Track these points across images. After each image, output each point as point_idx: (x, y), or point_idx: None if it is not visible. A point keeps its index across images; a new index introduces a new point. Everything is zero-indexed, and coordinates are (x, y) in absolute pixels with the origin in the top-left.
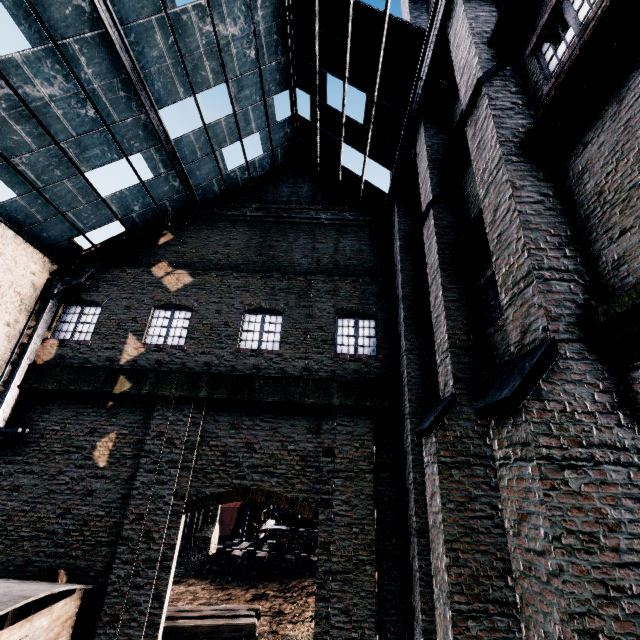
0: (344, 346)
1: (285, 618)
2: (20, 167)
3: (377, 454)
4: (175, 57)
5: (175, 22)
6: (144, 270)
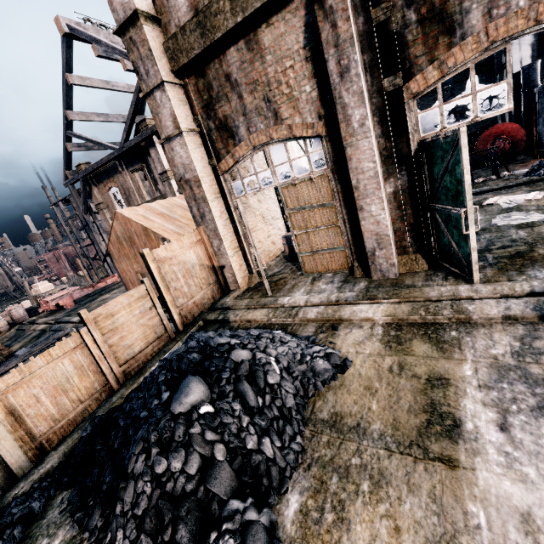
0: None
1: None
2: None
3: None
4: None
5: None
6: None
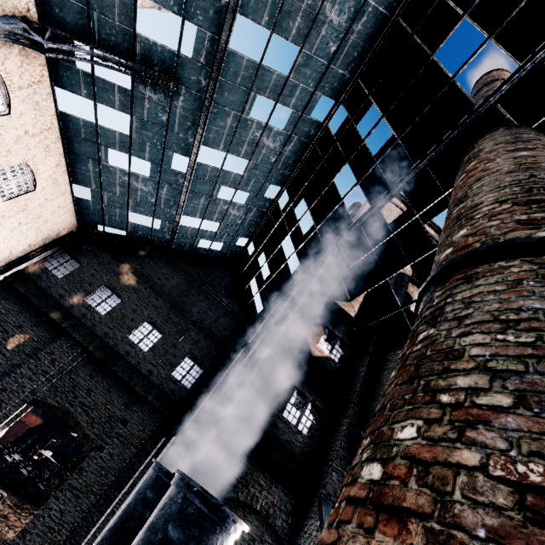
0: (178, 373)
1: (7, 522)
2: (104, 195)
3: (147, 440)
4: (204, 207)
5: (213, 200)
6: (117, 262)
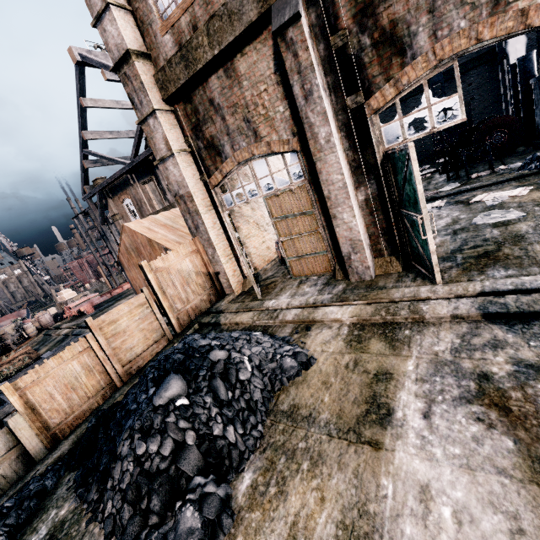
0: None
1: None
2: None
3: (488, 77)
4: None
5: None
6: None
